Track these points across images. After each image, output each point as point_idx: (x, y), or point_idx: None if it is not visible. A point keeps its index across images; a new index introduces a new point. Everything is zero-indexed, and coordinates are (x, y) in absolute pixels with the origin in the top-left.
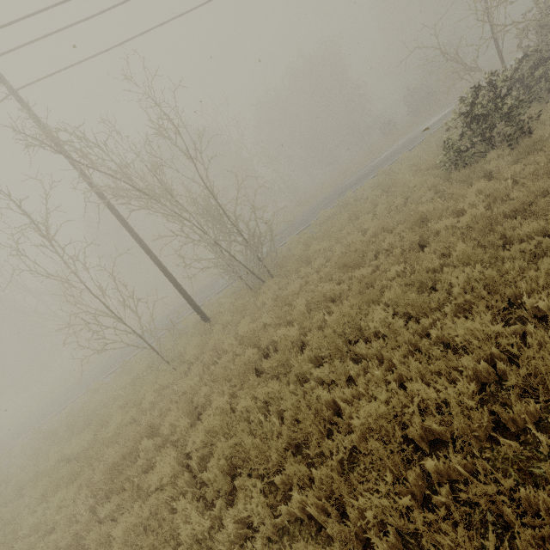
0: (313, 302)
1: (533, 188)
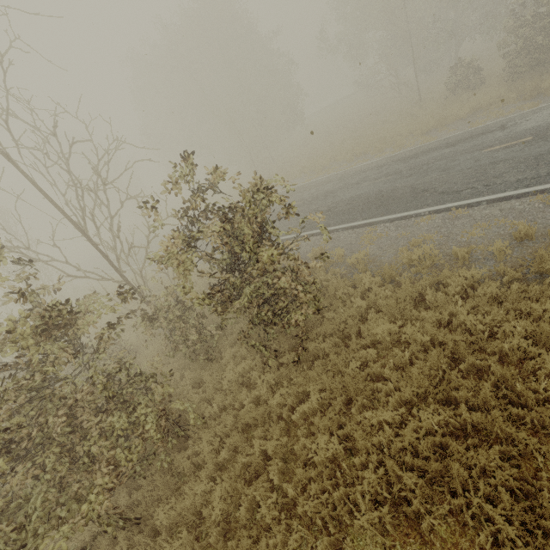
0: None
1: None
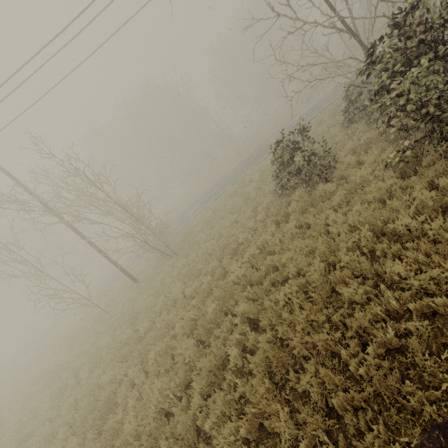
0: (162, 305)
1: (275, 260)
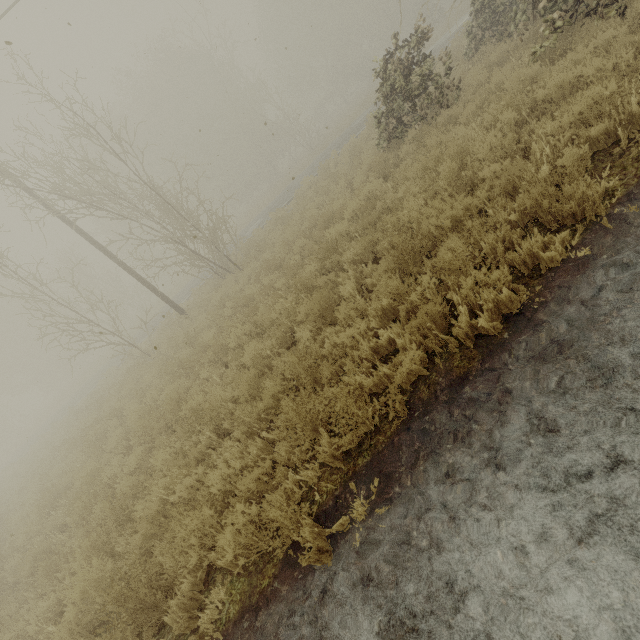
0: (232, 307)
1: (389, 201)
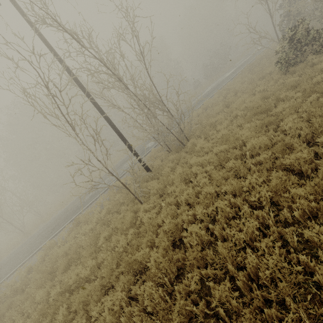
0: (259, 127)
1: None
